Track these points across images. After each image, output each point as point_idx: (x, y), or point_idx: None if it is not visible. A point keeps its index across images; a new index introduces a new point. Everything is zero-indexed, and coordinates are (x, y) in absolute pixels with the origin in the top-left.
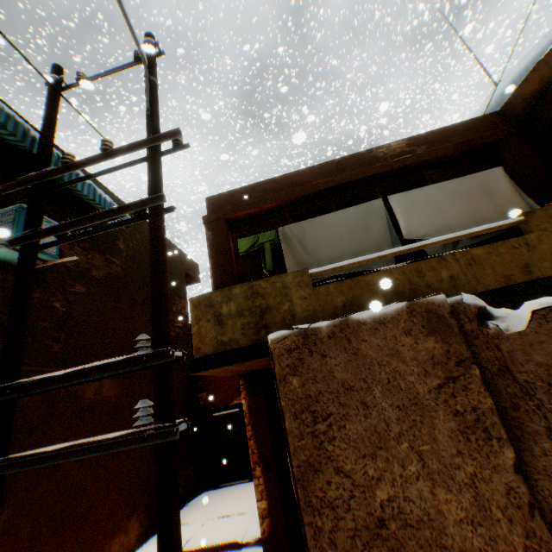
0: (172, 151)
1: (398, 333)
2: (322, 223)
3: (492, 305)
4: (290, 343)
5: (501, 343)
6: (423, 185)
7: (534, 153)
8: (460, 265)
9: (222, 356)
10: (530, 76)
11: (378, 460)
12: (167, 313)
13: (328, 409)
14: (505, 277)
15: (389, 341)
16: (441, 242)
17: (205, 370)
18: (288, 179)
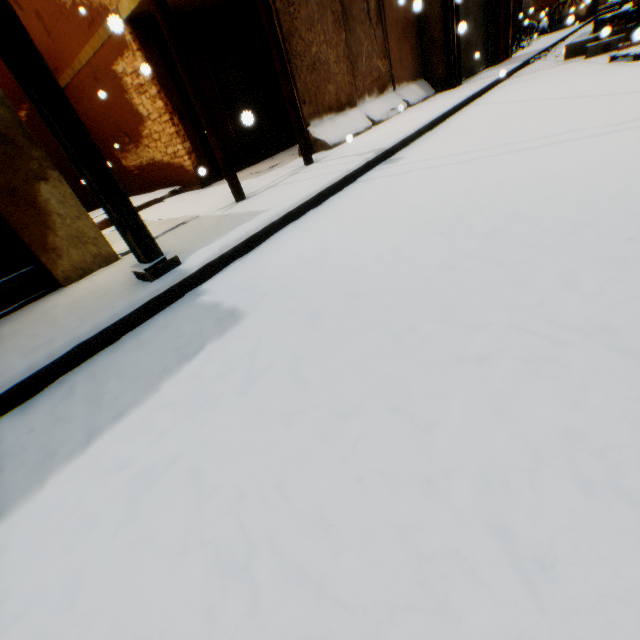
0: None
1: None
2: None
3: None
4: None
5: None
6: None
7: None
8: None
9: None
10: None
11: (312, 35)
12: None
13: (293, 1)
14: None
15: None
16: None
17: None
18: None
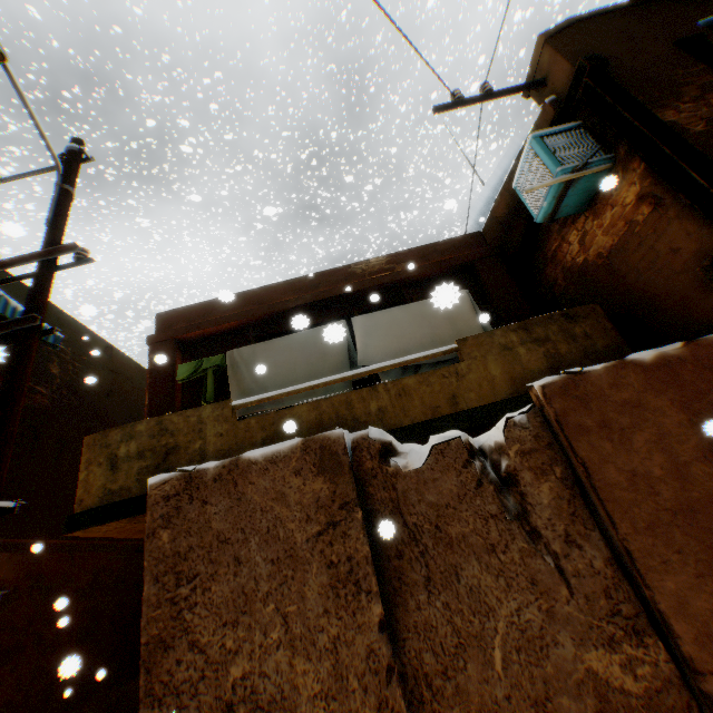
0: (72, 265)
1: (288, 473)
2: (276, 347)
3: (416, 440)
4: (170, 489)
5: (399, 482)
6: (405, 305)
7: (510, 275)
8: (391, 395)
9: (111, 509)
10: (499, 200)
11: (239, 627)
12: (8, 454)
13: (196, 567)
14: (434, 409)
15: (277, 482)
16: (376, 371)
17: (86, 528)
18: (255, 295)
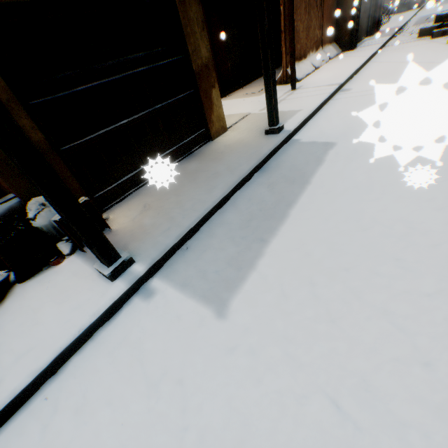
0: None
1: None
2: None
3: None
4: None
5: None
6: None
7: None
8: None
9: None
10: None
11: (296, 16)
12: None
13: None
14: None
15: None
16: None
17: None
18: None
